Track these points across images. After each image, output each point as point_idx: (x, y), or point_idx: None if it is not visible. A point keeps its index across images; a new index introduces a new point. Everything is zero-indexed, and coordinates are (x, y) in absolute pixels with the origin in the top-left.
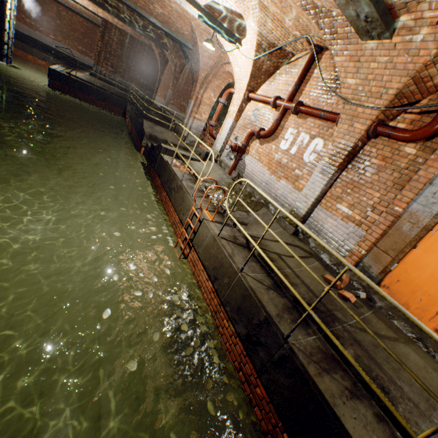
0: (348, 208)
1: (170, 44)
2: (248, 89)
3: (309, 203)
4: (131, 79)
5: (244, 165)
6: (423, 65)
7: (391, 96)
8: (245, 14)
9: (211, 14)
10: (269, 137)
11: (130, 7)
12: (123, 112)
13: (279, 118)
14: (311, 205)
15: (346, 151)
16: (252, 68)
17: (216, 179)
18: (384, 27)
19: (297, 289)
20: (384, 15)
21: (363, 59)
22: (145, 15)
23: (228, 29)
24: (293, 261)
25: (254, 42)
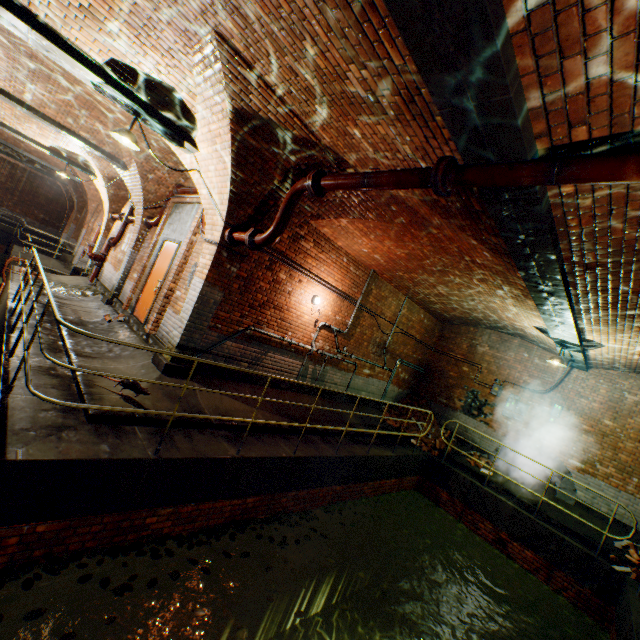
0: (137, 274)
1: (67, 179)
2: (112, 211)
3: (120, 278)
4: (26, 213)
5: (104, 271)
6: (142, 183)
7: (143, 201)
8: (84, 155)
9: (59, 153)
10: (119, 244)
11: (1, 143)
12: (7, 248)
13: (123, 228)
14: (121, 280)
15: (137, 238)
16: (109, 194)
17: (72, 284)
18: (119, 164)
19: (65, 316)
20: (114, 158)
21: (131, 182)
22: (19, 150)
23: (80, 164)
24: (89, 313)
25: (101, 175)
